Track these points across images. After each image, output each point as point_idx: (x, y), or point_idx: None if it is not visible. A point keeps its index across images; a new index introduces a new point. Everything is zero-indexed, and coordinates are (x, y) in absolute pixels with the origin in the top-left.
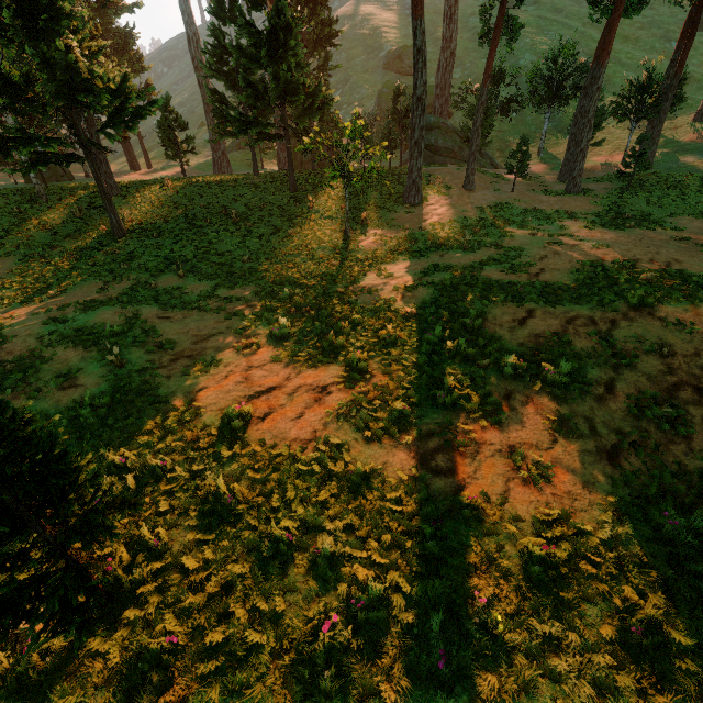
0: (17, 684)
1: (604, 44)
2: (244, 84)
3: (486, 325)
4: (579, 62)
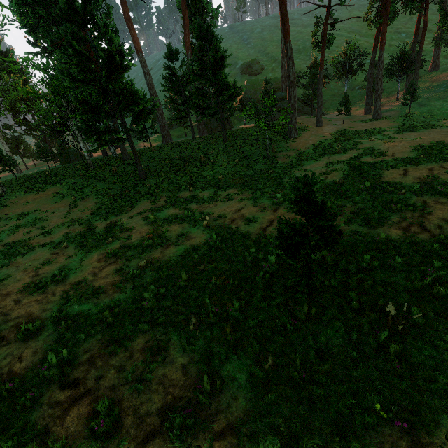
0: (305, 319)
1: (381, 39)
2: (195, 90)
3: (386, 179)
4: (358, 51)
